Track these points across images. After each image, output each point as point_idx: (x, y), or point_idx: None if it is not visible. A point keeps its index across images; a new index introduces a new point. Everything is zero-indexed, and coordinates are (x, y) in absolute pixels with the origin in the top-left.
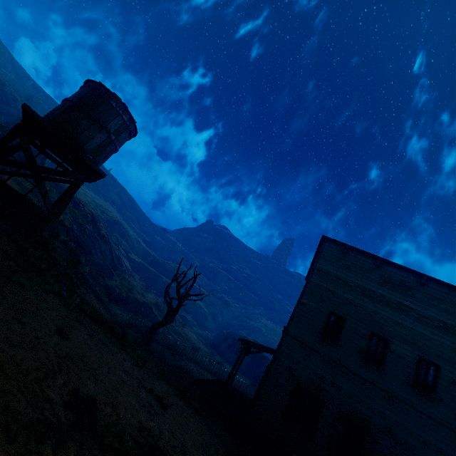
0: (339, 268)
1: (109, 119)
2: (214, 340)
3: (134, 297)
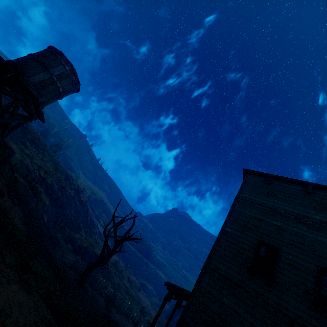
0: (264, 197)
1: (53, 65)
2: (169, 311)
3: (93, 250)
